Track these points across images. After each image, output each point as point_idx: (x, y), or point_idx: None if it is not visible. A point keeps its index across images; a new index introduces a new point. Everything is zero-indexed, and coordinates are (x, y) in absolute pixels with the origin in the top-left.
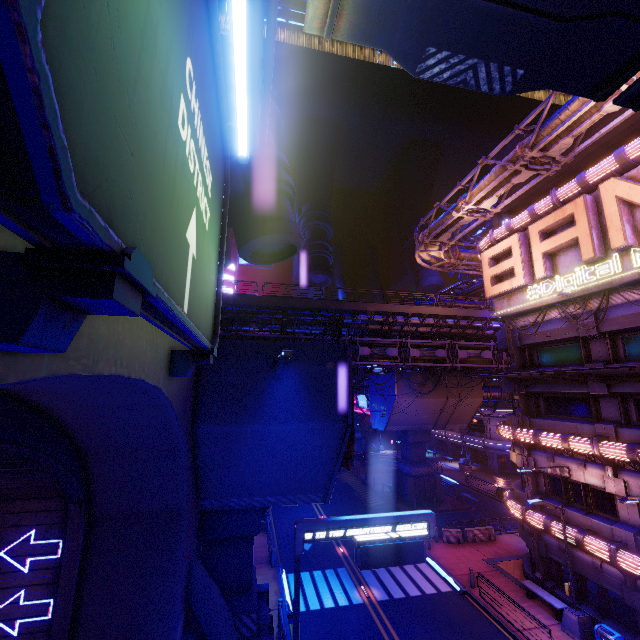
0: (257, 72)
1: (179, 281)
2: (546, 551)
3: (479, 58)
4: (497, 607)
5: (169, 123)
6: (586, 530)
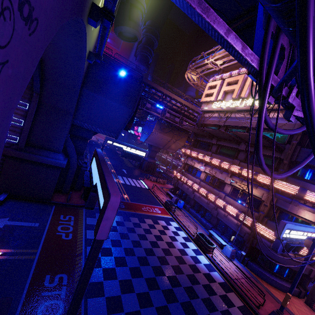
0: None
1: None
2: (177, 185)
3: None
4: (156, 193)
5: None
6: (190, 179)
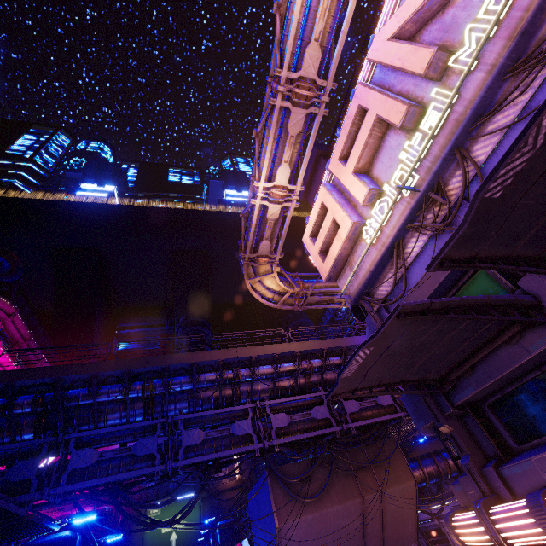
0: None
1: None
2: None
3: None
4: None
5: None
6: None
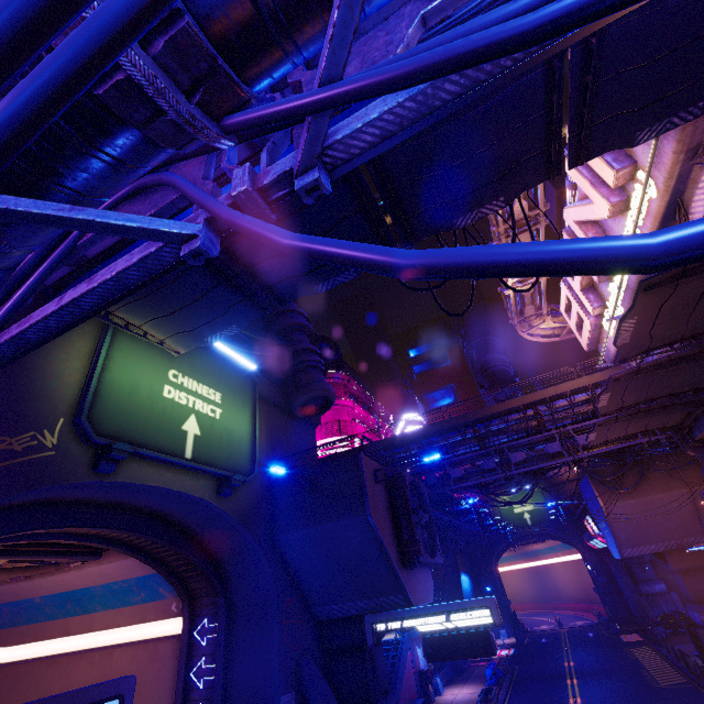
0: (224, 343)
1: (177, 446)
2: None
3: (219, 332)
4: None
5: (155, 399)
6: None
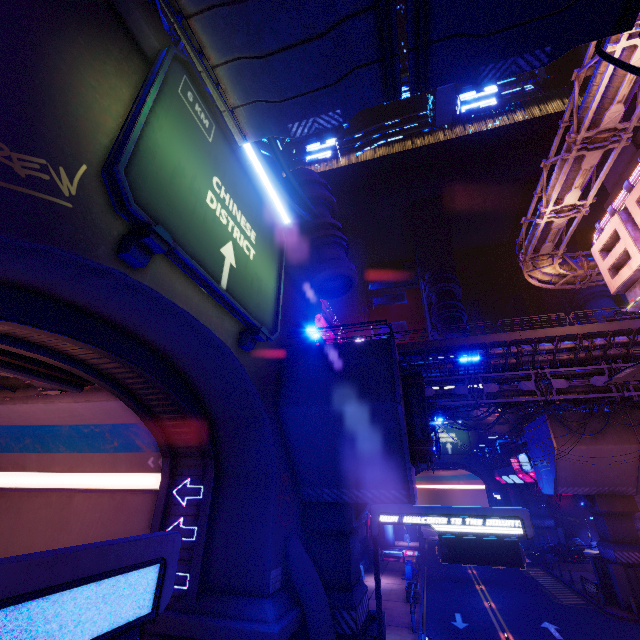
0: (270, 174)
1: (214, 268)
2: None
3: (313, 117)
4: None
5: (198, 200)
6: None
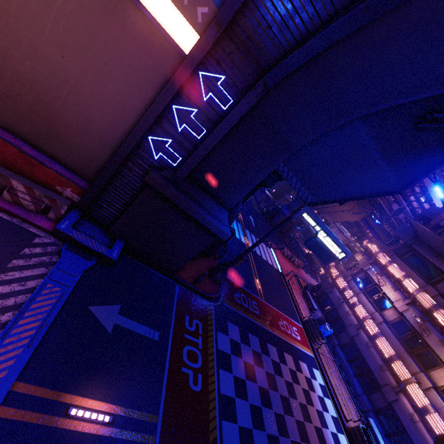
0: None
1: None
2: (329, 292)
3: None
4: (292, 289)
5: None
6: (362, 303)
